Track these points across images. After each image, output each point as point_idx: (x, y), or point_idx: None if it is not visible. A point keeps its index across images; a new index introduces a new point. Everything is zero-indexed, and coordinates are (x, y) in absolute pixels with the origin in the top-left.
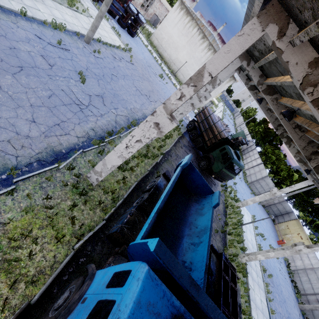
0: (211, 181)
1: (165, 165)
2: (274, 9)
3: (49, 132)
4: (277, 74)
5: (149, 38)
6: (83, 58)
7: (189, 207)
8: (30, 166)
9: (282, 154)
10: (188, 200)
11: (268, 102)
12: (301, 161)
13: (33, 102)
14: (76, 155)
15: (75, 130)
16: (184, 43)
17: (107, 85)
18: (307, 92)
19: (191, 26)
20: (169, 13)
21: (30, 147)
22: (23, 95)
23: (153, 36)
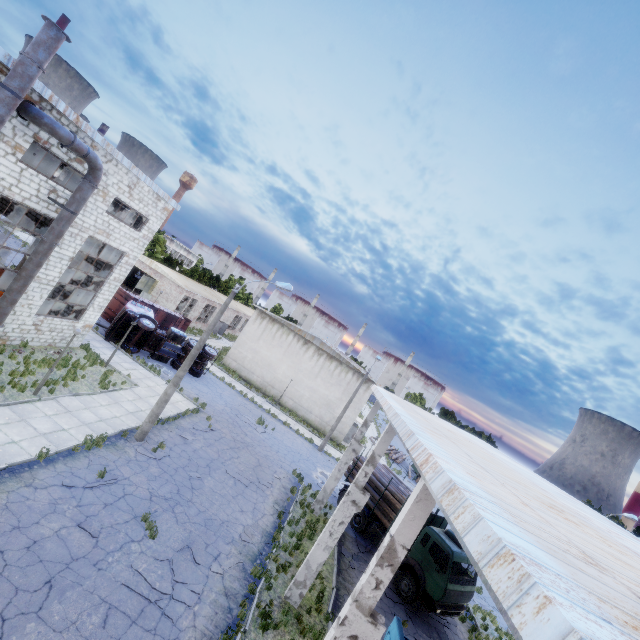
0: (439, 621)
1: None
2: None
3: None
4: None
5: (222, 361)
6: (141, 477)
7: None
8: None
9: None
10: None
11: None
12: None
13: None
14: None
15: None
16: (279, 355)
17: (189, 510)
18: None
19: (283, 333)
20: (246, 326)
21: None
22: None
23: (228, 357)
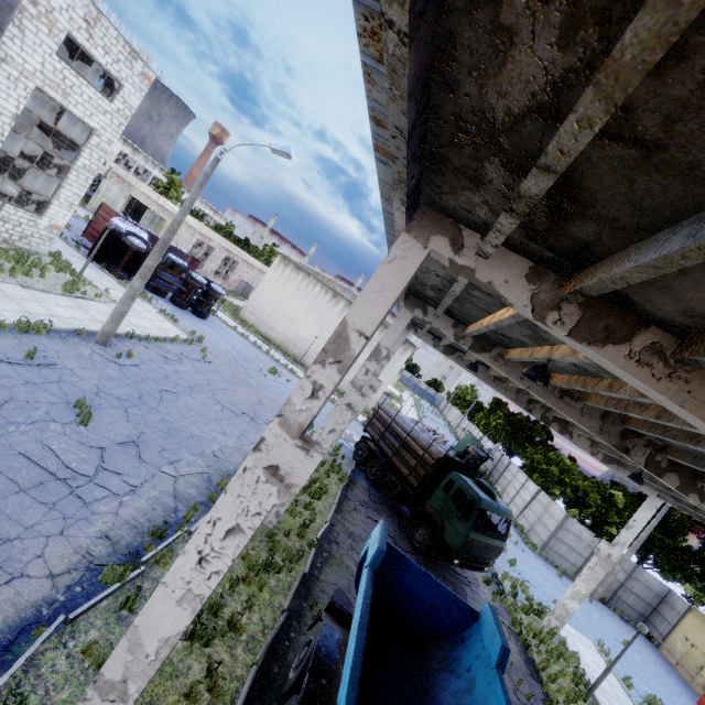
0: (457, 578)
1: (327, 574)
2: (429, 218)
3: None
4: (480, 314)
5: (238, 314)
6: (91, 373)
7: (433, 696)
8: None
9: (565, 458)
10: (422, 671)
11: (489, 364)
12: (611, 460)
13: None
14: (37, 644)
15: (46, 557)
16: (303, 310)
17: (150, 416)
18: (552, 321)
19: (309, 284)
20: (266, 274)
21: None
22: None
23: (245, 310)
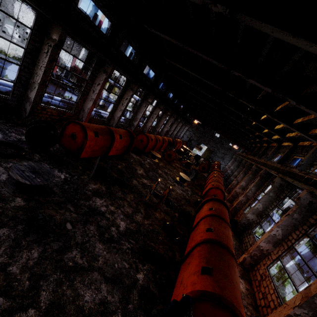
0: None
1: None
2: None
3: None
4: None
5: None
6: None
7: None
8: None
9: None
10: None
11: None
12: None
13: None
14: None
15: None
16: None
17: None
18: None
19: None
20: None
21: None
22: None
23: None
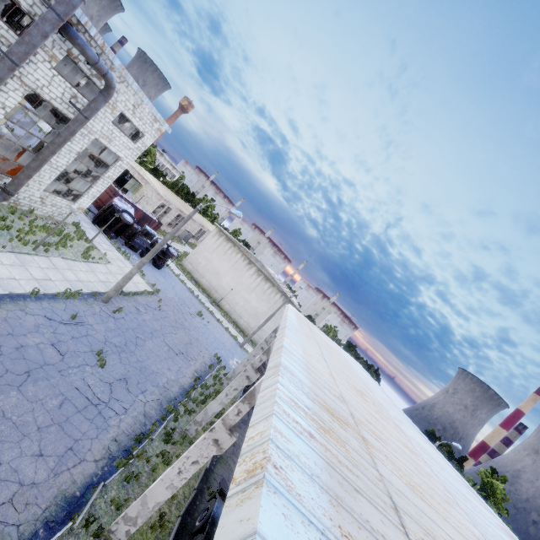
0: None
1: (218, 469)
2: None
3: (60, 466)
4: None
5: (181, 262)
6: (101, 327)
7: None
8: (34, 538)
9: None
10: None
11: None
12: None
13: (41, 422)
14: (95, 495)
15: (92, 450)
16: (227, 268)
17: (131, 358)
18: None
19: (234, 252)
20: (205, 238)
21: (35, 502)
22: (29, 415)
23: (186, 260)
